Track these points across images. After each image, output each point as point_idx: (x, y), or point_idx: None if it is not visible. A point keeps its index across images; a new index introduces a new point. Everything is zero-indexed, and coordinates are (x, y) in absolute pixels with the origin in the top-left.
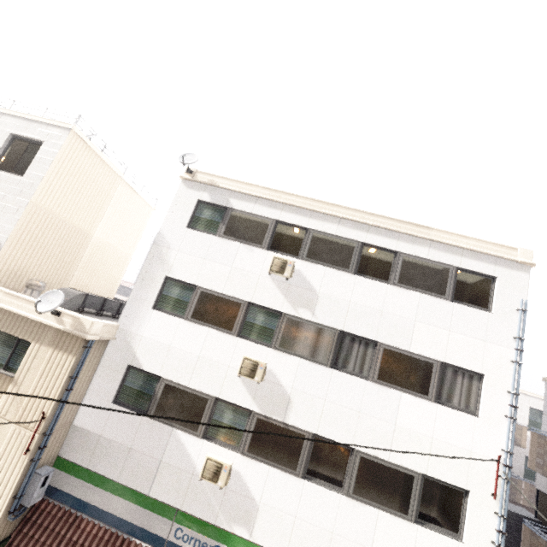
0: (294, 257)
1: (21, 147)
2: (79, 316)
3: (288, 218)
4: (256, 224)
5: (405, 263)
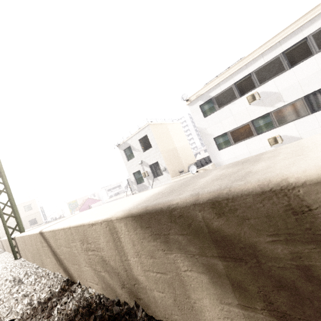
0: (254, 89)
1: (143, 141)
2: (203, 168)
3: (237, 78)
4: (227, 93)
5: (315, 37)
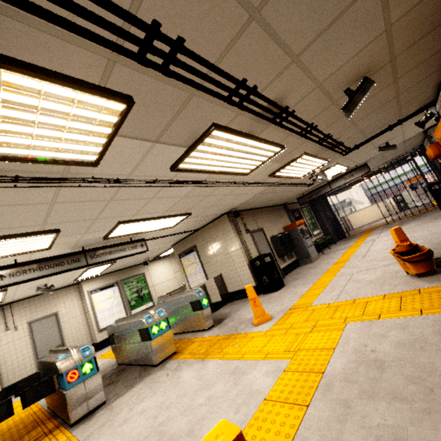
0: None
1: None
2: None
3: None
4: None
5: None
